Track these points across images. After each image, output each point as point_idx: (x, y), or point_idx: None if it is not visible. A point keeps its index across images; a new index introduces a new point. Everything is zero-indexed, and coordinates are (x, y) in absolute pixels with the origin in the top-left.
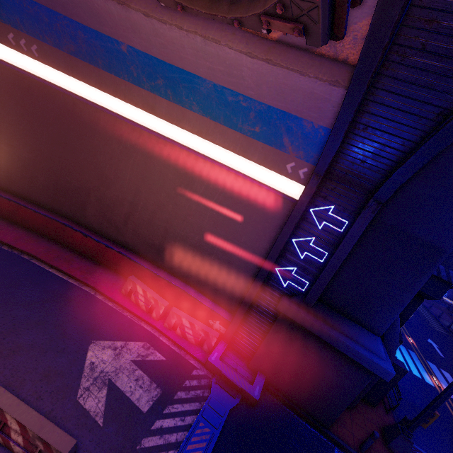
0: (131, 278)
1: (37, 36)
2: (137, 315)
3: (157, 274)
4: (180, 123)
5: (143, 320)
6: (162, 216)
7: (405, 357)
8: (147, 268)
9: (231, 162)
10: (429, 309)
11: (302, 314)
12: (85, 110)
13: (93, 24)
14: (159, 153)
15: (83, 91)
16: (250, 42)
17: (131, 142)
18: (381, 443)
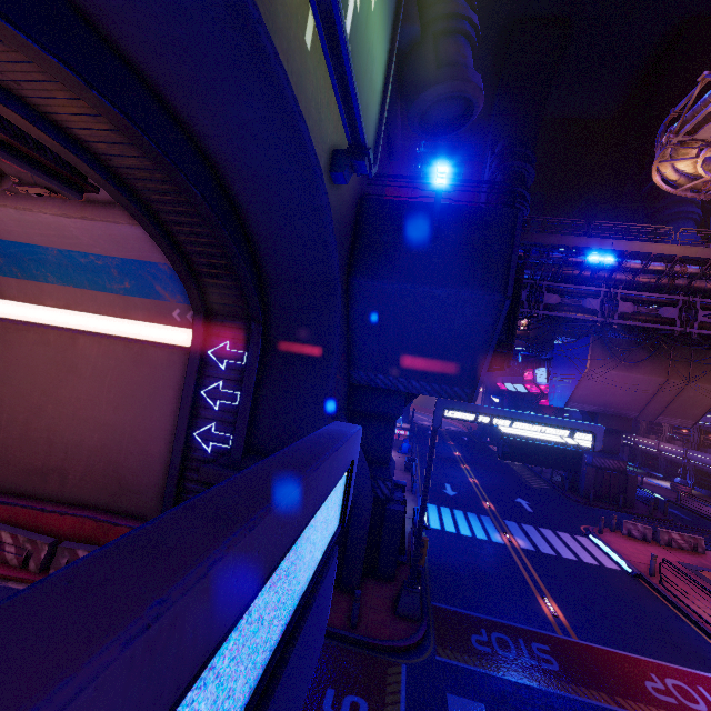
0: None
1: None
2: (1, 574)
3: (42, 510)
4: (40, 300)
5: (11, 580)
6: (40, 423)
7: (473, 523)
8: (25, 506)
9: (122, 330)
10: (532, 468)
11: (226, 473)
12: None
13: None
14: (22, 343)
15: None
16: (63, 206)
17: None
18: (389, 613)
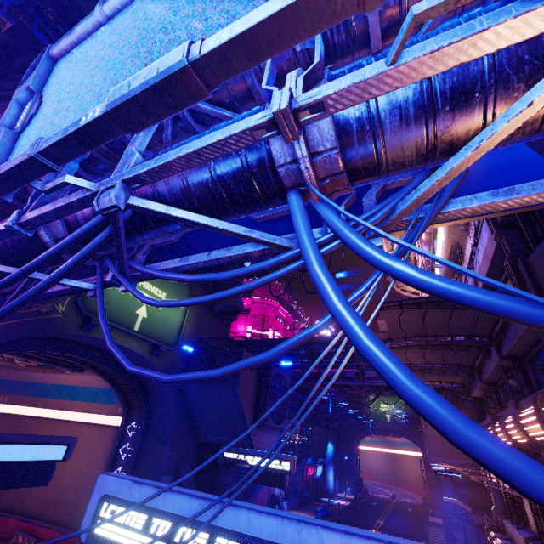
0: (17, 532)
1: (10, 393)
2: None
3: (41, 525)
4: (74, 409)
5: None
6: (56, 473)
7: None
8: (35, 523)
9: (101, 420)
10: (451, 536)
11: None
12: (25, 421)
13: (36, 381)
14: (62, 431)
15: (28, 411)
16: (84, 371)
17: (47, 430)
18: None
